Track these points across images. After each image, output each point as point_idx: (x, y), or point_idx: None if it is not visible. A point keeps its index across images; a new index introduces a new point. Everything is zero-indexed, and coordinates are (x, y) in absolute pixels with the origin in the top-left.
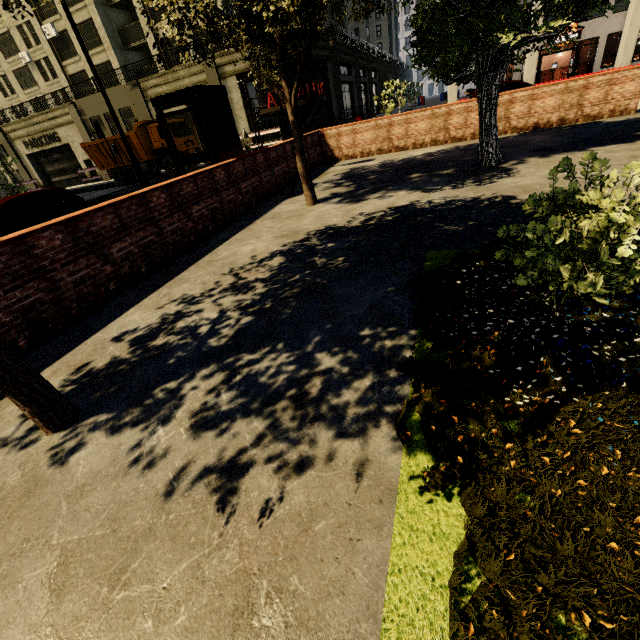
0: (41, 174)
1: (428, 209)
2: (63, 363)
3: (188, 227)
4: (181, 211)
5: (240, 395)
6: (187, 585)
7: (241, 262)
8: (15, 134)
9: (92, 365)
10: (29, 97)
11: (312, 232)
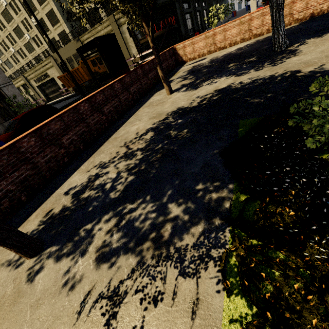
0: (44, 95)
1: (240, 88)
2: (41, 209)
3: (103, 119)
4: (98, 111)
5: (123, 236)
6: None
7: (130, 137)
8: (30, 77)
9: (53, 211)
10: (33, 57)
11: (169, 113)
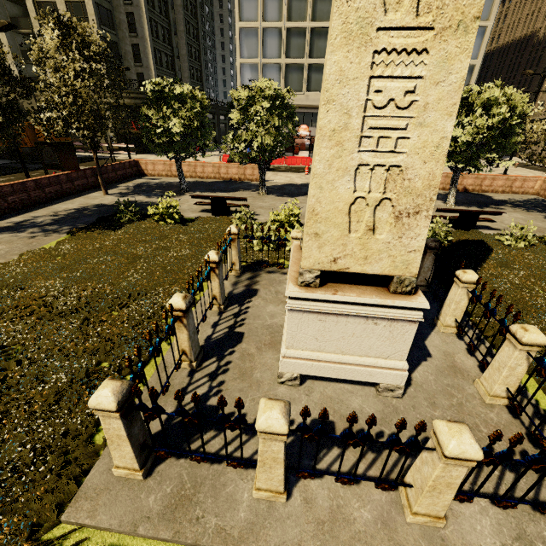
0: None
1: (137, 203)
2: None
3: (43, 195)
4: (40, 189)
5: (42, 231)
6: (23, 243)
7: (60, 210)
8: None
9: (1, 226)
10: None
11: (93, 204)
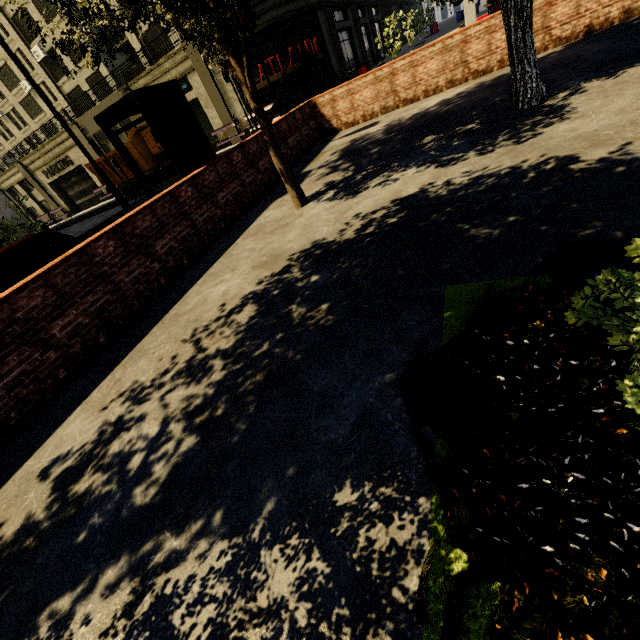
0: (65, 200)
1: (446, 197)
2: None
3: (154, 269)
4: (140, 253)
5: None
6: None
7: (207, 317)
8: (34, 166)
9: (2, 531)
10: (39, 125)
11: (295, 255)
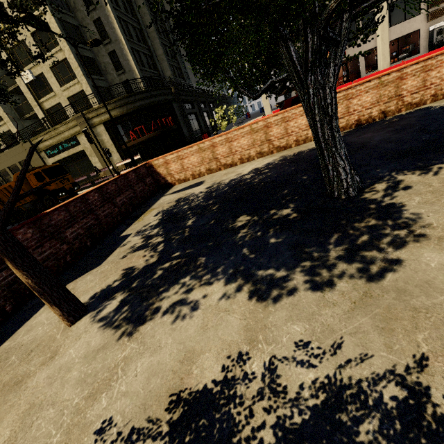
0: None
1: None
2: None
3: None
4: None
5: None
6: None
7: None
8: None
9: None
10: None
11: None
